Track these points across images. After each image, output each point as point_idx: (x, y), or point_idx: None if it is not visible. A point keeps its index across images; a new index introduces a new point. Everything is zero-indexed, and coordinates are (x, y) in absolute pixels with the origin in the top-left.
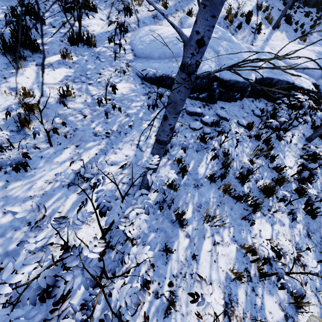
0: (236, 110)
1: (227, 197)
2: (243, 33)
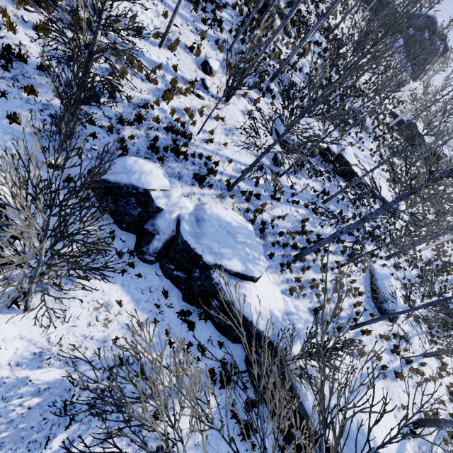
0: None
1: None
2: None
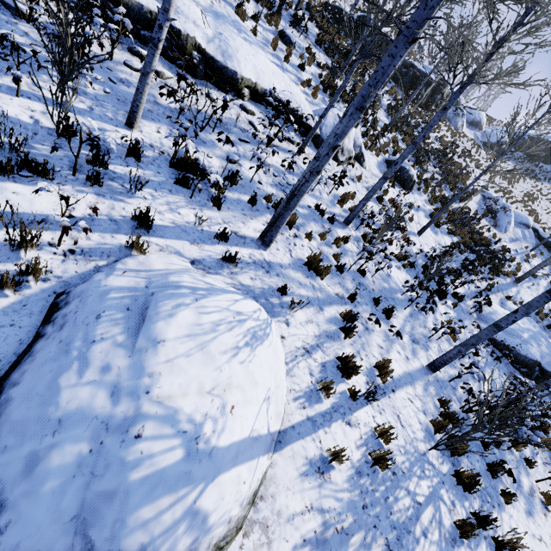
0: (546, 397)
1: (546, 448)
2: (550, 334)
